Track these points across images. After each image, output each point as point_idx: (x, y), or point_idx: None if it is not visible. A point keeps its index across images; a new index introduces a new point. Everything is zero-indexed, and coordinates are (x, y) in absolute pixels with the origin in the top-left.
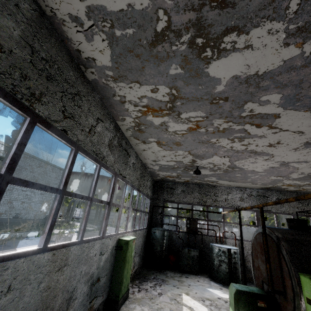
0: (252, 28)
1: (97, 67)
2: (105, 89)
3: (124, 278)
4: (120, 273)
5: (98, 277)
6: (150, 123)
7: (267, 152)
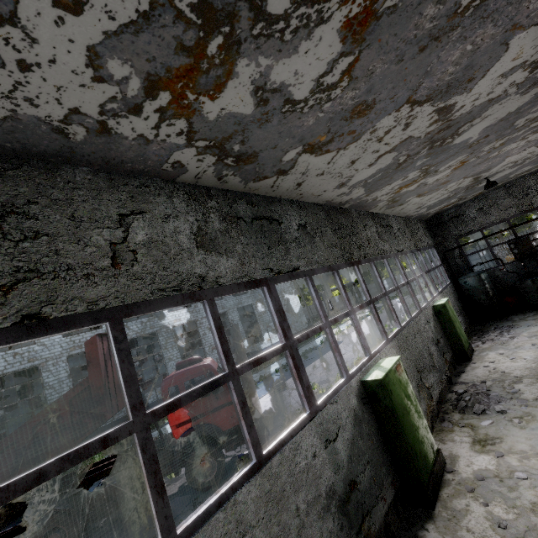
0: (482, 114)
1: (353, 199)
2: (358, 204)
3: (459, 335)
4: (453, 332)
5: (437, 340)
6: (405, 192)
7: None
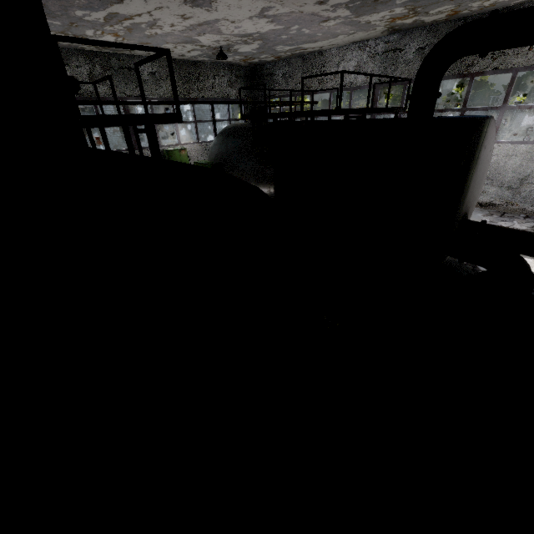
0: None
1: None
2: None
3: None
4: None
5: None
6: None
7: (206, 20)
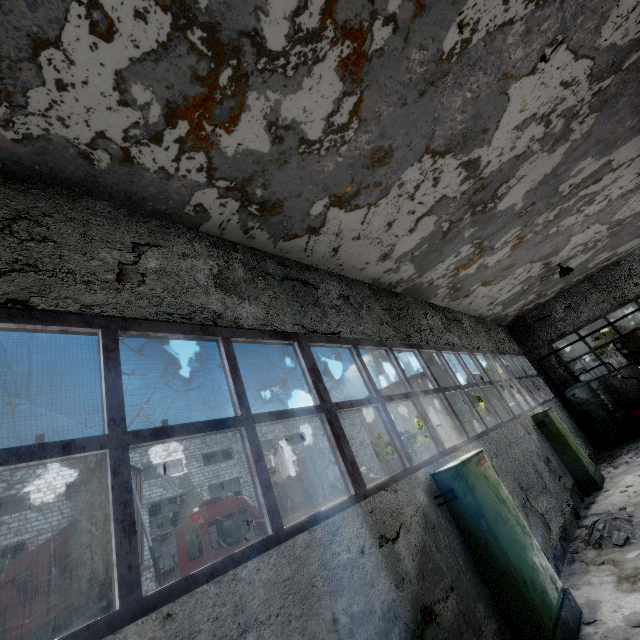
0: (515, 173)
1: (405, 280)
2: (413, 288)
3: (577, 453)
4: (567, 449)
5: (545, 457)
6: (465, 276)
7: None
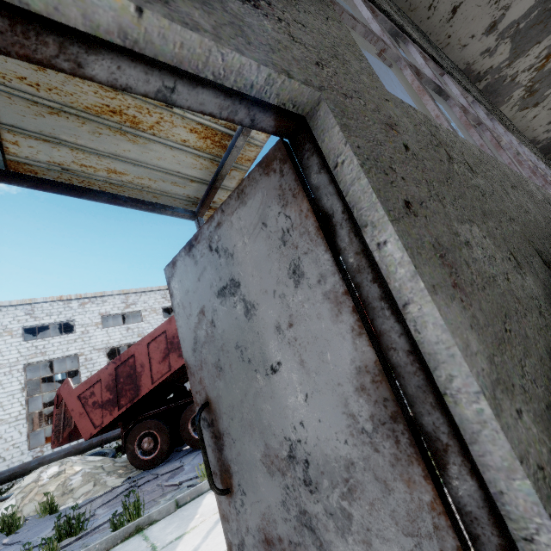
0: None
1: (493, 70)
2: (495, 84)
3: None
4: None
5: None
6: (548, 72)
7: None
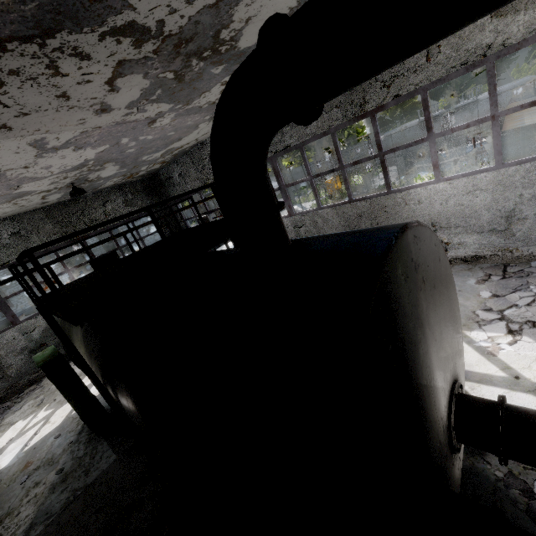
0: None
1: None
2: None
3: None
4: None
5: (41, 344)
6: None
7: None
